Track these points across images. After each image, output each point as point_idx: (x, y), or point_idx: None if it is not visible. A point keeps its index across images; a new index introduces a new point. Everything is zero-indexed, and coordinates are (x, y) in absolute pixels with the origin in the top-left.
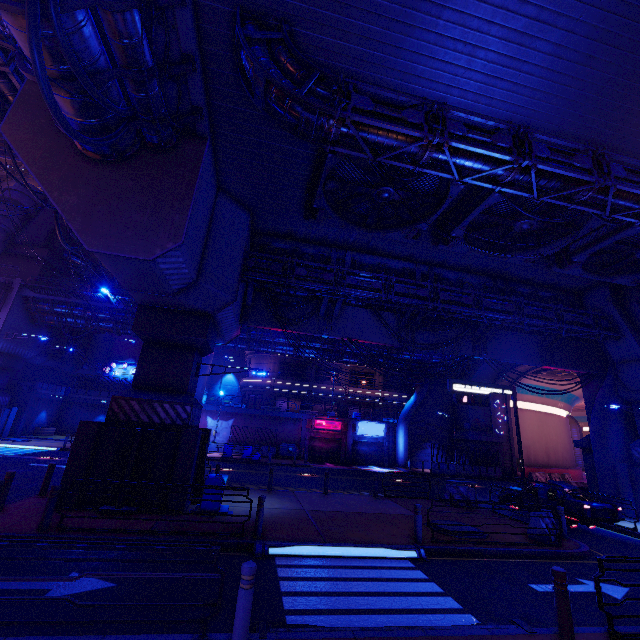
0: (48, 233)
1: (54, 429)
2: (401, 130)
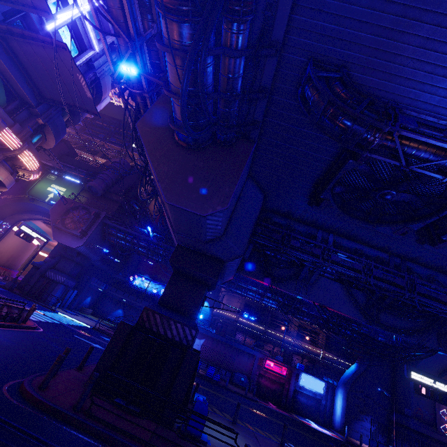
0: (126, 189)
1: (91, 311)
2: (445, 145)
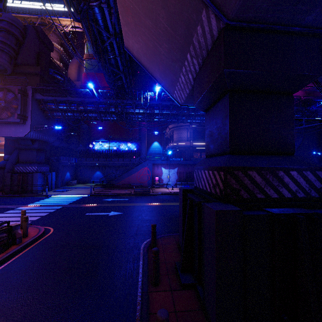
0: (35, 57)
1: (76, 181)
2: None
